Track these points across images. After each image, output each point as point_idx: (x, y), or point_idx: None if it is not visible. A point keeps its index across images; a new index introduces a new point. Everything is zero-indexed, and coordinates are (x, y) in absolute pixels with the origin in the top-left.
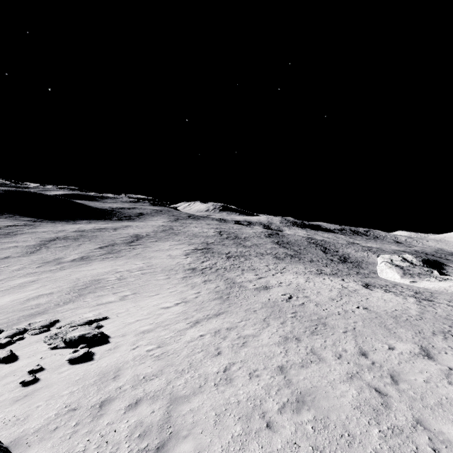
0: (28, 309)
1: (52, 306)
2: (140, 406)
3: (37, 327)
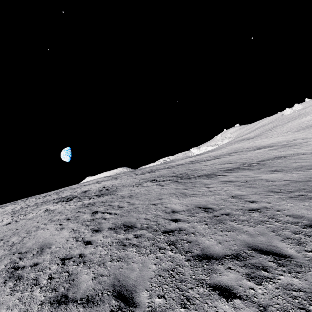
0: None
1: None
2: None
3: None
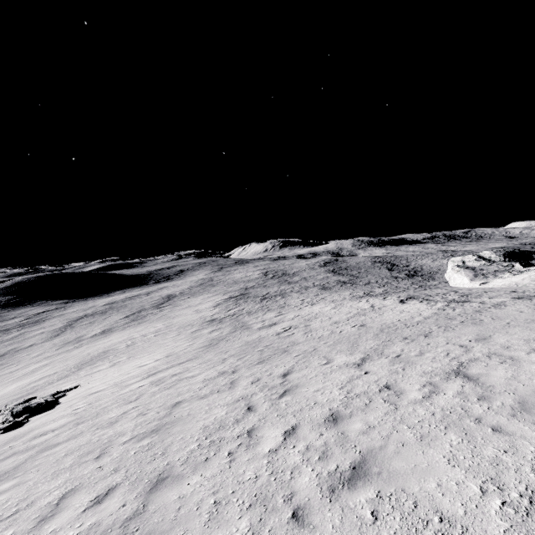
0: (22, 392)
1: (45, 386)
2: (9, 459)
3: (10, 407)
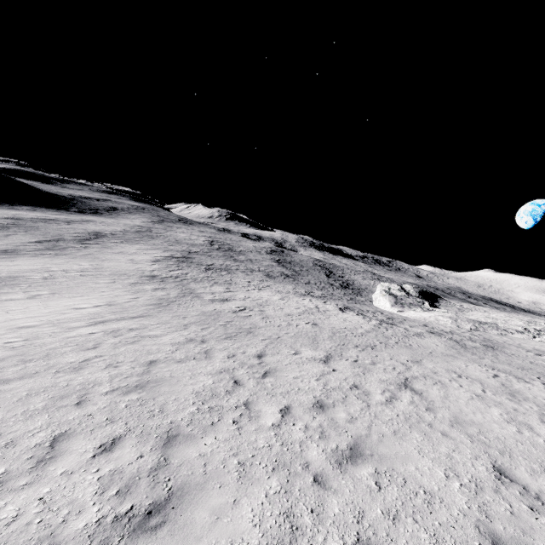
0: None
1: None
2: None
3: None
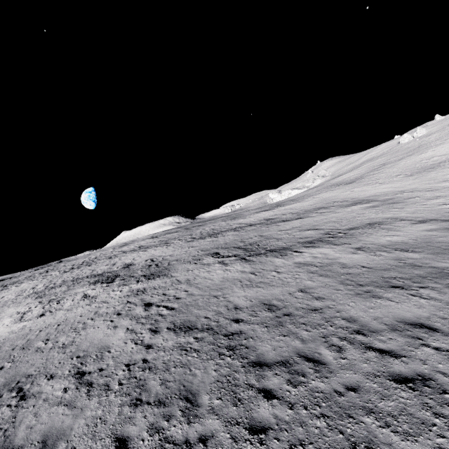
0: None
1: None
2: None
3: None
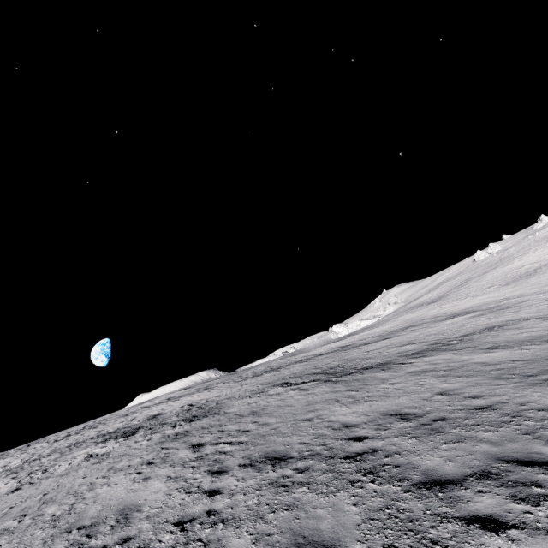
0: None
1: None
2: None
3: None
